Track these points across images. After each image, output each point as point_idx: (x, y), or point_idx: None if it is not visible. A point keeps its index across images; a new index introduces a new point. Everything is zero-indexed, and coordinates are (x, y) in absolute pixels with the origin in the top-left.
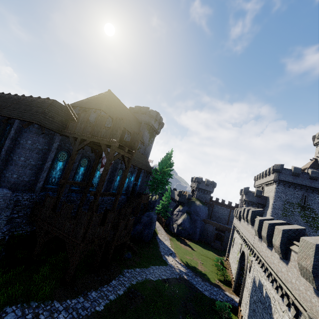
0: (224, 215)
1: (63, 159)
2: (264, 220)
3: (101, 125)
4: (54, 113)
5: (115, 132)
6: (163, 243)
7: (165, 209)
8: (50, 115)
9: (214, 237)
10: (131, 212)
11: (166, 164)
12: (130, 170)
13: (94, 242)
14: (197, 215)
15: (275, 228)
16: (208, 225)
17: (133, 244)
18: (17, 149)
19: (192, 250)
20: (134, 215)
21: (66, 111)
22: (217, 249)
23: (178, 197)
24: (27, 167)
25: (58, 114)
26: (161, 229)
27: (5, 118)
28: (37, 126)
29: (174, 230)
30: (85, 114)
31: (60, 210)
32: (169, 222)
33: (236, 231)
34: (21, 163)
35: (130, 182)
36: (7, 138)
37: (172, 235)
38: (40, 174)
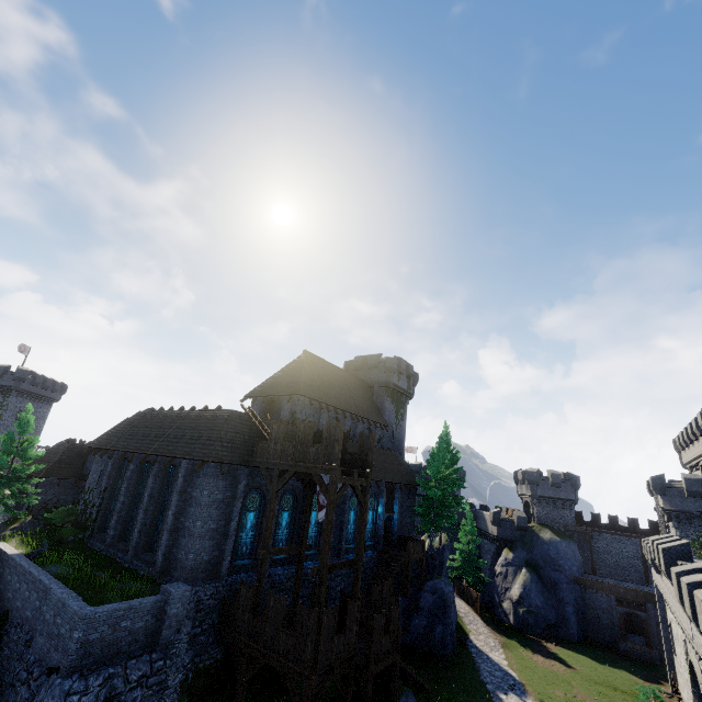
0: (629, 558)
1: (254, 506)
2: (687, 572)
3: (307, 442)
4: (233, 433)
5: (332, 451)
6: (488, 658)
7: (471, 563)
8: (228, 439)
9: (621, 626)
10: (395, 587)
11: (443, 461)
12: (371, 491)
13: (334, 670)
14: (554, 569)
15: (694, 596)
16: (592, 593)
17: (416, 668)
18: (189, 507)
19: (567, 672)
20: (401, 594)
21: (248, 422)
22: (641, 663)
23: (494, 527)
24: (205, 537)
25: (238, 432)
26: (474, 618)
27: (166, 457)
28: (213, 464)
29: (509, 618)
30: (279, 426)
31: (266, 610)
32: (490, 597)
33: (665, 603)
34: (197, 532)
35: (378, 517)
36: (174, 492)
37: (507, 631)
38: (225, 544)
